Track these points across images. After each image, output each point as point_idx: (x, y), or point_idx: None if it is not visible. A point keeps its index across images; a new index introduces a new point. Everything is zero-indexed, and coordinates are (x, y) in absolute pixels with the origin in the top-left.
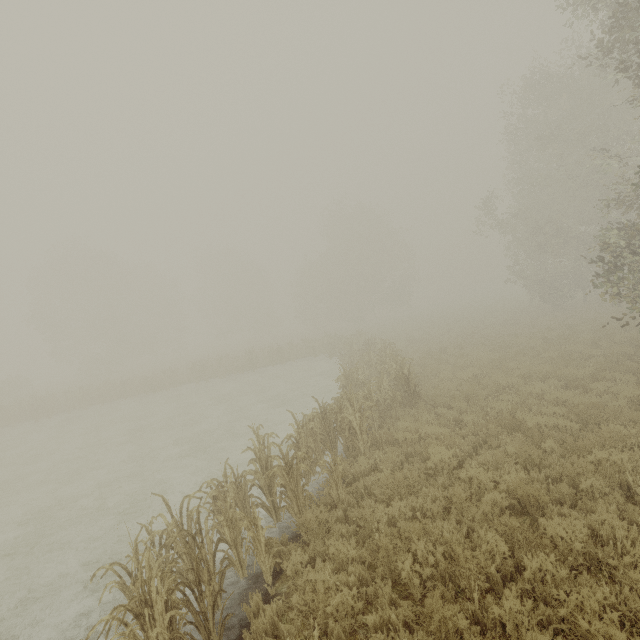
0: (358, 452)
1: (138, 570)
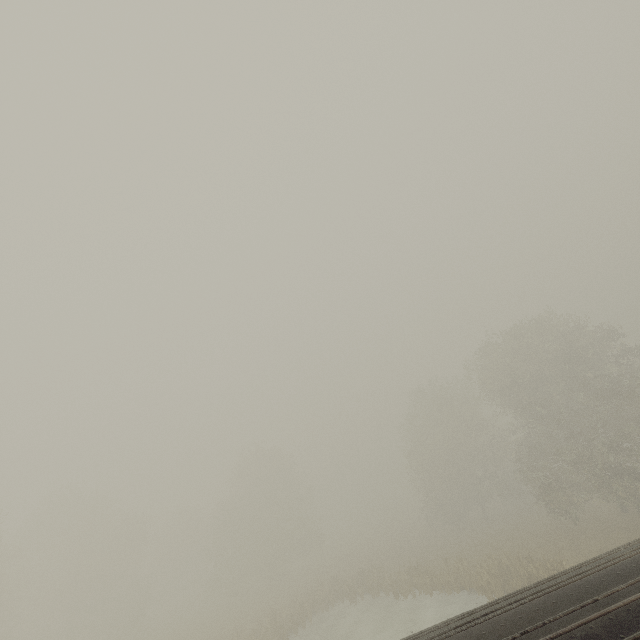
0: None
1: None
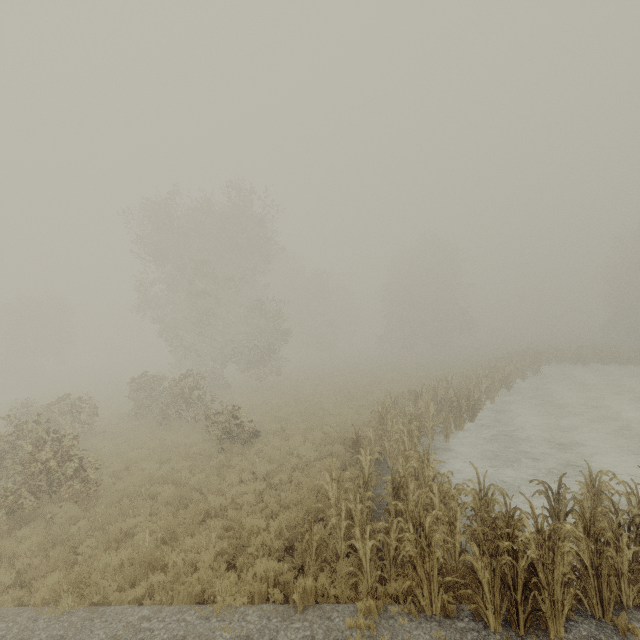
0: None
1: None
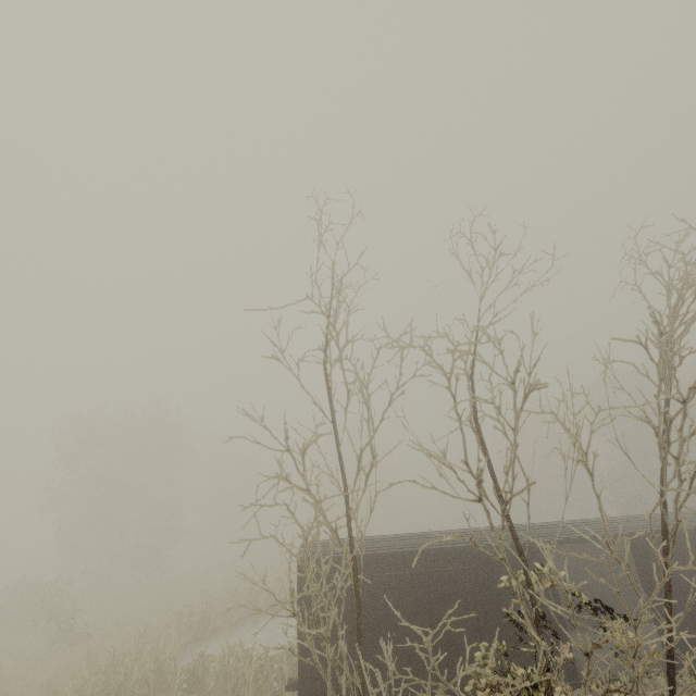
0: None
1: None
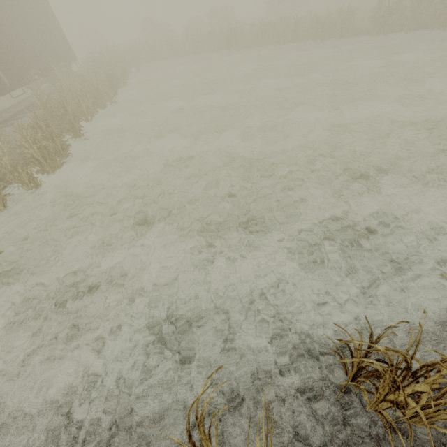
0: None
1: None
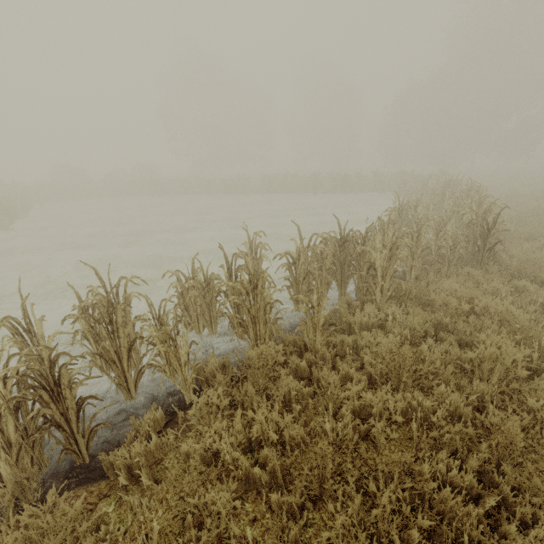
0: (371, 298)
1: (30, 336)
